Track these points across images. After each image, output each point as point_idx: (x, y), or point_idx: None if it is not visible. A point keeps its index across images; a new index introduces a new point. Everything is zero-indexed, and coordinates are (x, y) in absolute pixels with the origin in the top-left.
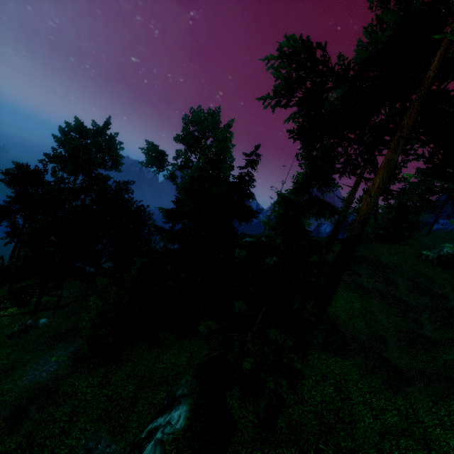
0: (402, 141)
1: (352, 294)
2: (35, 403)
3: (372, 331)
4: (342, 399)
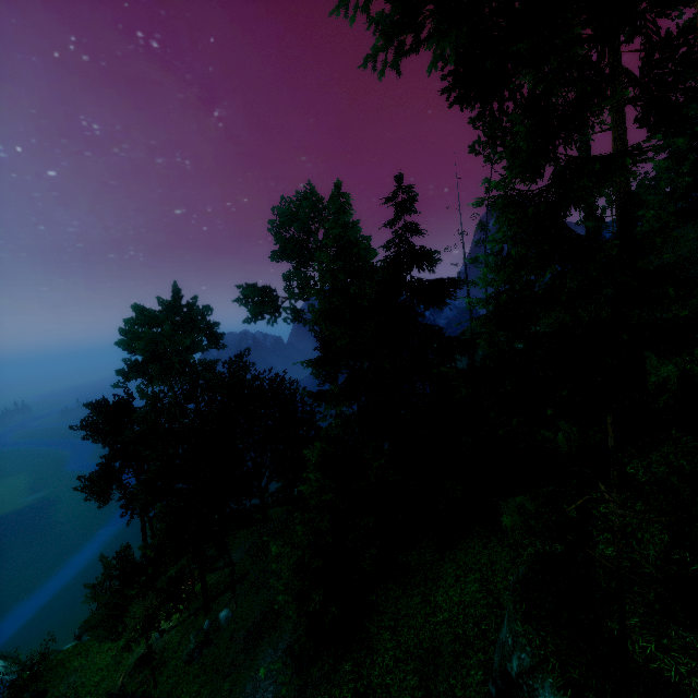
0: None
1: None
2: None
3: None
4: None
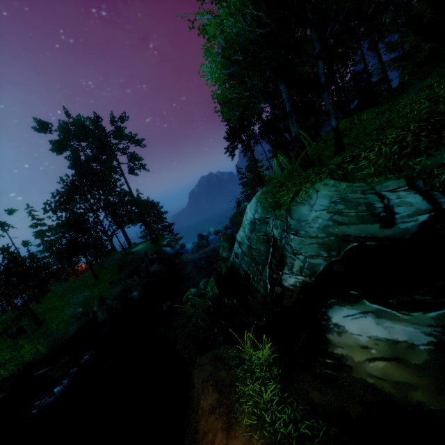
0: None
1: None
2: None
3: None
4: None
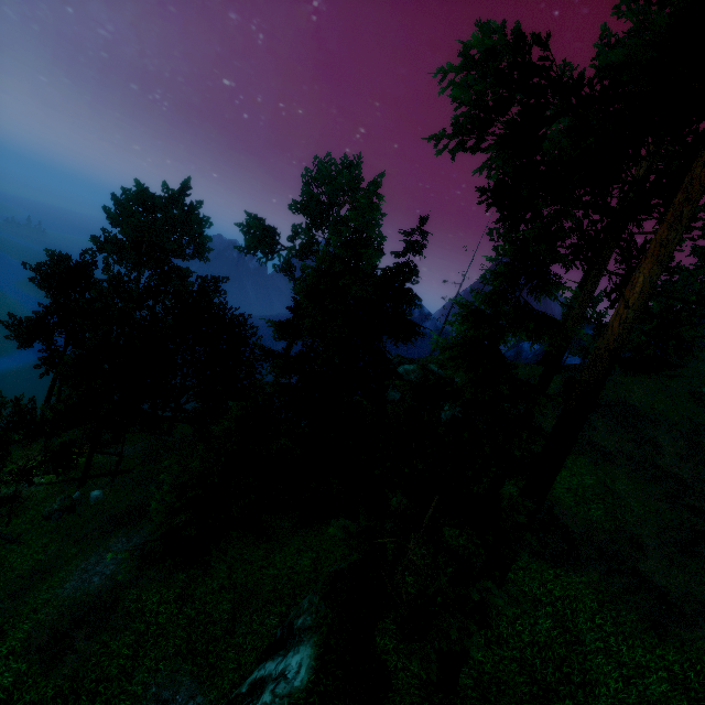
0: (689, 208)
1: (580, 459)
2: (83, 627)
3: (618, 526)
4: (568, 642)
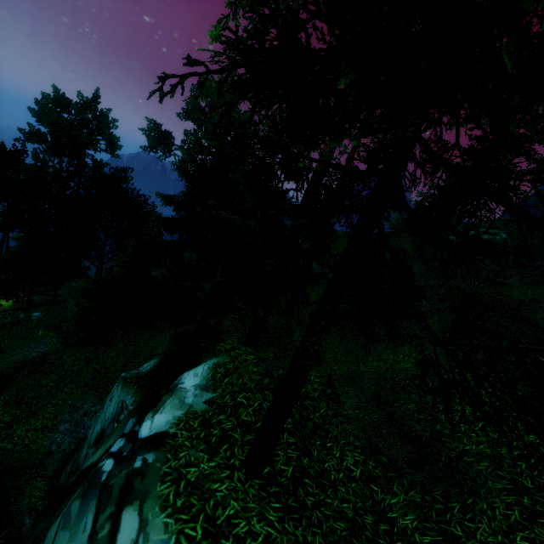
0: None
1: None
2: (22, 372)
3: None
4: None
